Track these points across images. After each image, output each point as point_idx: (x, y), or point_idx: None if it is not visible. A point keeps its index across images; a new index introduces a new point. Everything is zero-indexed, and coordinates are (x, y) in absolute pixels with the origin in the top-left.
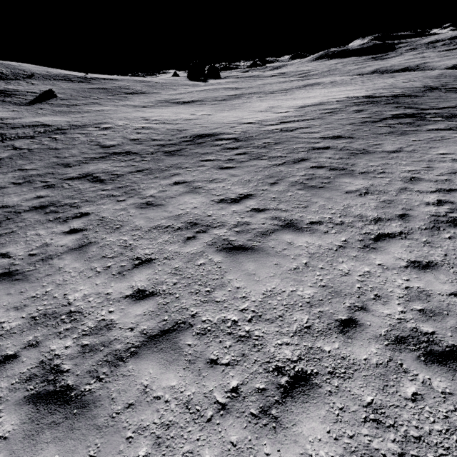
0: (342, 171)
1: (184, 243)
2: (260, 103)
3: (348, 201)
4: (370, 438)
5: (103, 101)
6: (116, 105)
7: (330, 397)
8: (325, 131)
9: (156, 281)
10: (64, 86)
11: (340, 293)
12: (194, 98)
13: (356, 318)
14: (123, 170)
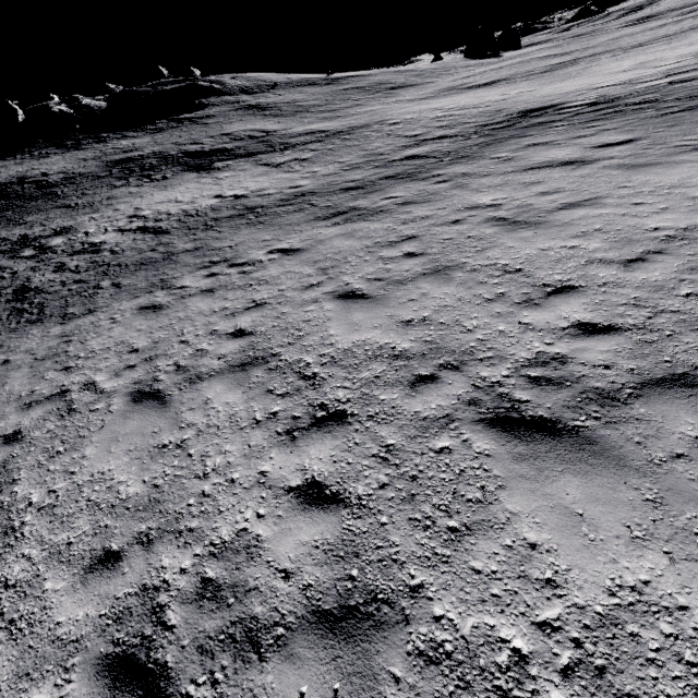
0: None
1: (570, 171)
2: (619, 62)
3: None
4: None
5: (365, 101)
6: (385, 103)
7: None
8: None
9: (556, 188)
10: (313, 92)
11: None
12: (493, 78)
13: None
14: (451, 148)
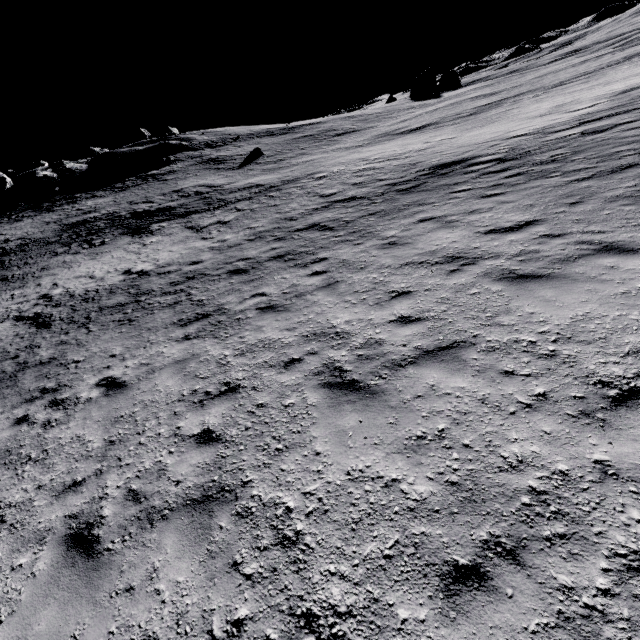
0: None
1: (447, 276)
2: (538, 104)
3: None
4: None
5: (310, 150)
6: (326, 151)
7: None
8: None
9: (421, 309)
10: (268, 142)
11: None
12: (425, 122)
13: None
14: (351, 216)
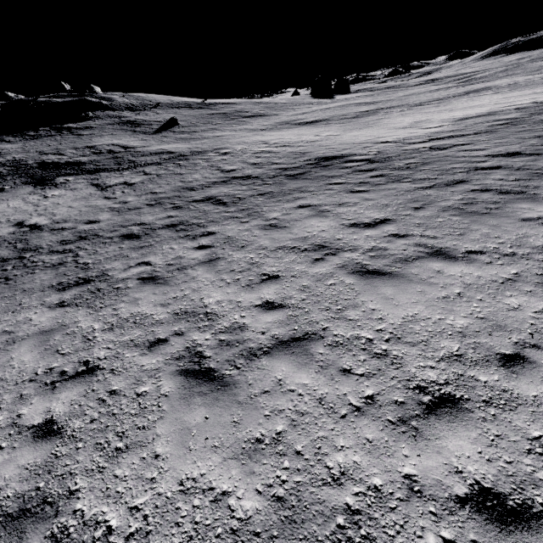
0: (518, 195)
1: (312, 264)
2: (403, 118)
3: (525, 230)
4: (535, 469)
5: (221, 126)
6: (234, 130)
7: (484, 423)
8: (496, 147)
9: (284, 296)
10: (185, 114)
11: (505, 328)
12: (318, 117)
13: (526, 354)
14: (244, 193)
